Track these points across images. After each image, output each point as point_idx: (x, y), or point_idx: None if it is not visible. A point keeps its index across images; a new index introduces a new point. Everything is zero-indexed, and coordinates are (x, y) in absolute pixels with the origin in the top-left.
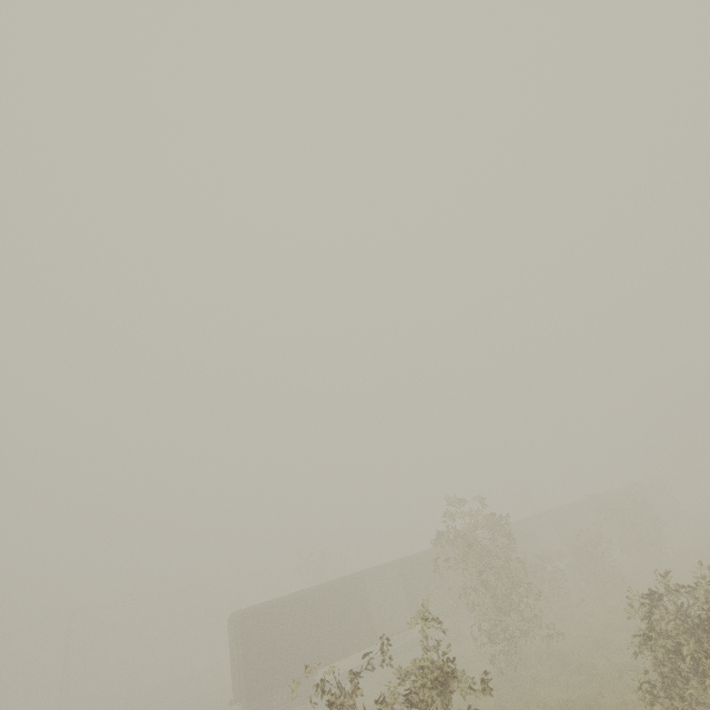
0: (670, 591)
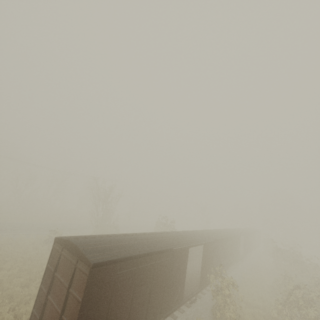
0: None
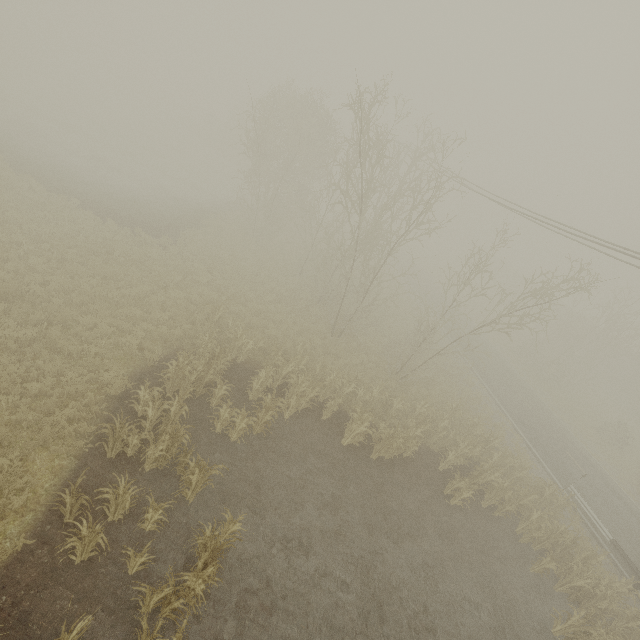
0: None
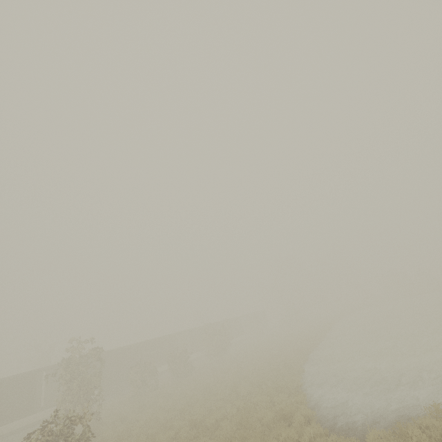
0: (53, 421)
